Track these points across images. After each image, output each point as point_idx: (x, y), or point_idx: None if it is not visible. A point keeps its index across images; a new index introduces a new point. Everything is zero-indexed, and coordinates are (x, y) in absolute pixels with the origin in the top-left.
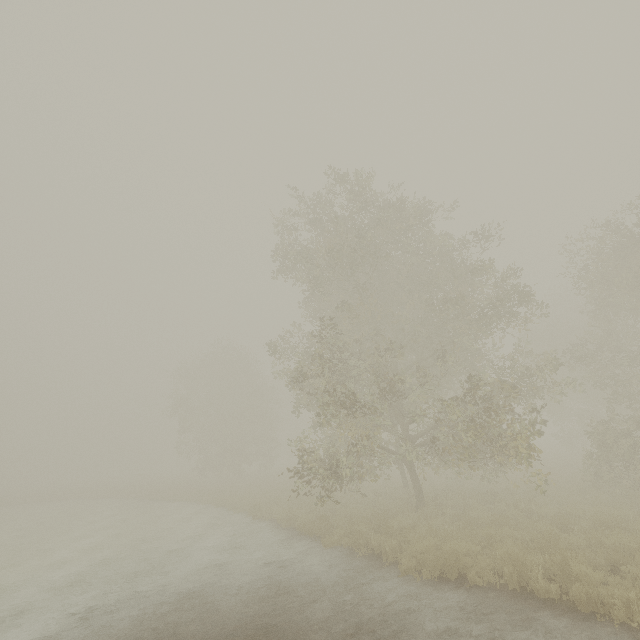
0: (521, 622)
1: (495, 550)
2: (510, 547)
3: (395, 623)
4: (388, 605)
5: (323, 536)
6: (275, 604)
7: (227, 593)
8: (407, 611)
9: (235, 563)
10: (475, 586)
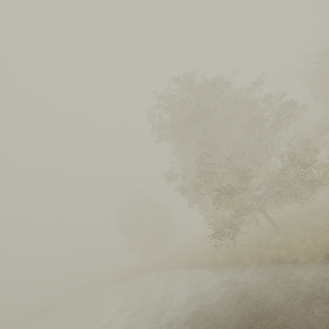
0: None
1: None
2: None
3: (327, 288)
4: (312, 281)
5: (237, 263)
6: (248, 303)
7: (215, 307)
8: (326, 280)
9: (203, 291)
10: None
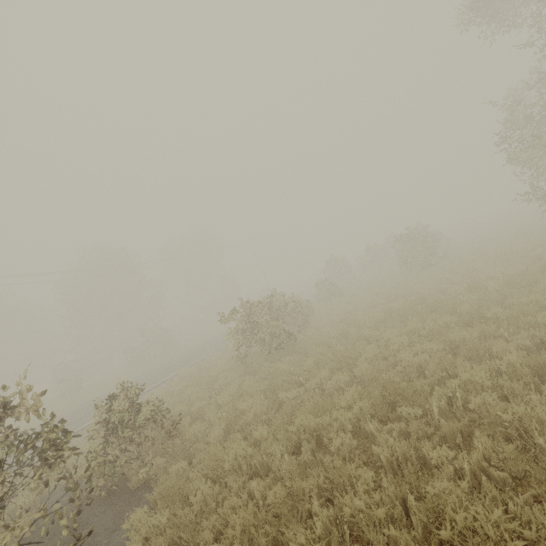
0: None
1: None
2: None
3: None
4: None
5: None
6: None
7: None
8: None
9: None
10: None
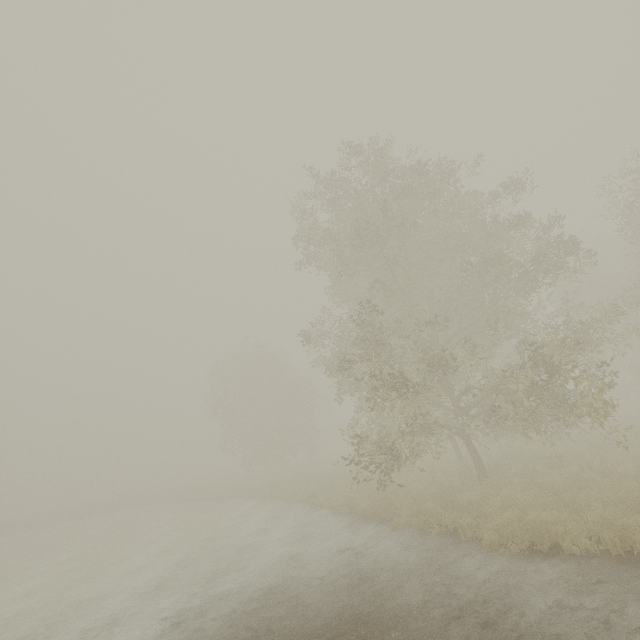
0: (639, 590)
1: (584, 515)
2: (603, 511)
3: (498, 602)
4: (483, 584)
5: (389, 518)
6: (363, 592)
7: (310, 585)
8: (506, 588)
9: (308, 554)
10: (572, 555)
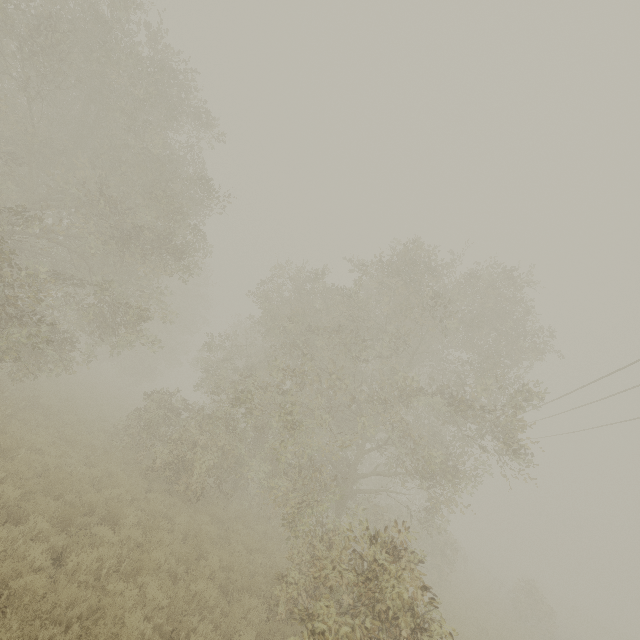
0: None
1: None
2: None
3: None
4: None
5: None
6: None
7: None
8: None
9: None
10: None
